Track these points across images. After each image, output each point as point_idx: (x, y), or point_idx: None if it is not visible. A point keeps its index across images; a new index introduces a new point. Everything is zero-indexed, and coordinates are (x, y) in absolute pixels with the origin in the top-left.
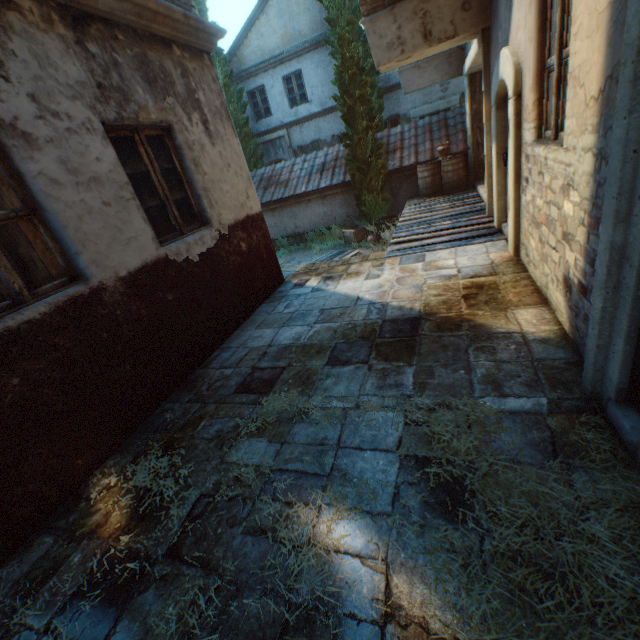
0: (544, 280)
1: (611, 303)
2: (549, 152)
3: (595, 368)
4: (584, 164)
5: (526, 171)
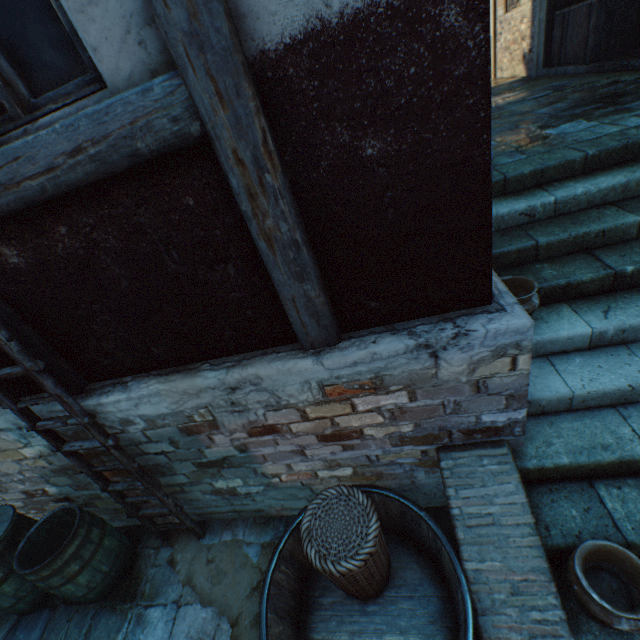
0: (512, 70)
1: (539, 39)
2: (513, 12)
3: (536, 65)
4: (528, 7)
5: (500, 30)
